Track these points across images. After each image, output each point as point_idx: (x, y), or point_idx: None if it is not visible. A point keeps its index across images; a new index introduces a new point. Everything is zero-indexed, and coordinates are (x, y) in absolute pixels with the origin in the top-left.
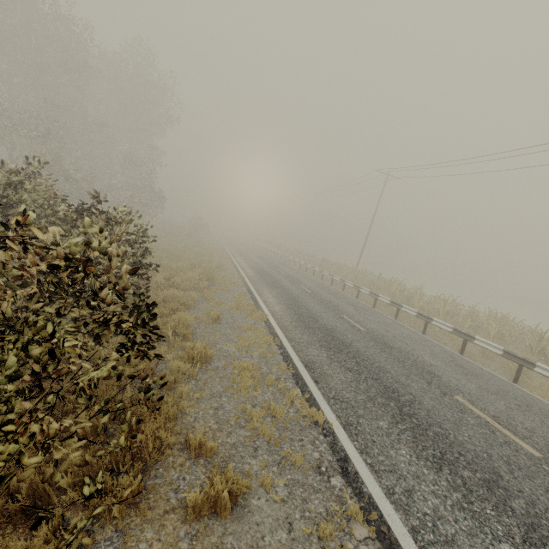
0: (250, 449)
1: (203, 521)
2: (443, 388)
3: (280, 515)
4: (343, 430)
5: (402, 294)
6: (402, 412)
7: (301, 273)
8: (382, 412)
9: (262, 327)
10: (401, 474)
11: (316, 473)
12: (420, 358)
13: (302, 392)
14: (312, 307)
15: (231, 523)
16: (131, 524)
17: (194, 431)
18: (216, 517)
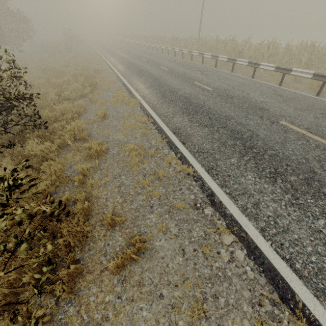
0: (147, 208)
1: (127, 268)
2: (271, 118)
3: (176, 247)
4: (207, 174)
5: (235, 49)
6: (246, 147)
7: (159, 55)
8: (232, 151)
9: (138, 111)
10: (250, 194)
11: (194, 209)
12: (253, 99)
13: (175, 154)
14: (171, 83)
15: (145, 263)
16: (81, 287)
17: (107, 208)
18: (135, 263)
